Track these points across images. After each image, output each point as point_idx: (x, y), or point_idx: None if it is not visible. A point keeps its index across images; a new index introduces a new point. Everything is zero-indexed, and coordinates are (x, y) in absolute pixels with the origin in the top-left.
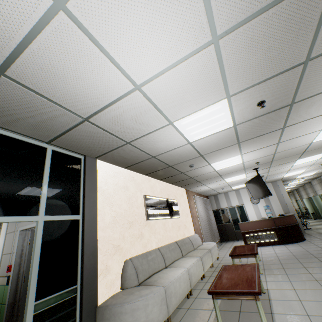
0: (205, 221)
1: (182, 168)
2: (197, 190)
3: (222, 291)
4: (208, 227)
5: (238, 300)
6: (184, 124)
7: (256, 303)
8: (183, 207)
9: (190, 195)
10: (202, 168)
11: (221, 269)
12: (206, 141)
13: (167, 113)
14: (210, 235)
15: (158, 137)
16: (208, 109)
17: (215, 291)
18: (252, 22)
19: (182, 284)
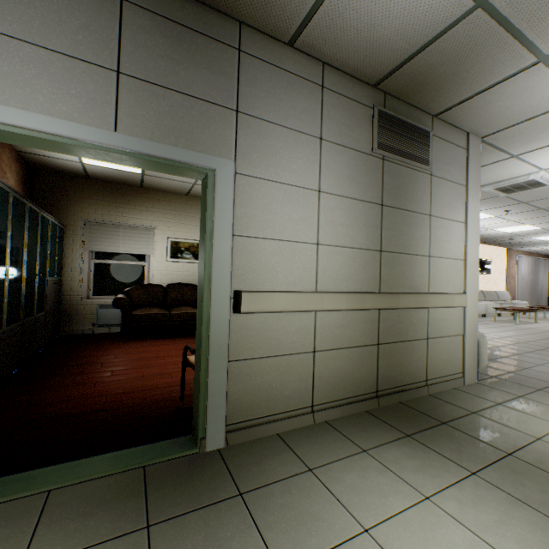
0: (526, 283)
1: (500, 239)
2: (524, 250)
3: (500, 308)
4: (529, 289)
5: (514, 321)
6: (500, 229)
7: (516, 313)
8: (498, 266)
9: (511, 255)
10: (522, 239)
11: (509, 307)
12: (519, 232)
13: (489, 228)
14: (529, 298)
15: (482, 232)
16: (515, 227)
17: (497, 307)
18: (528, 219)
19: (479, 308)
